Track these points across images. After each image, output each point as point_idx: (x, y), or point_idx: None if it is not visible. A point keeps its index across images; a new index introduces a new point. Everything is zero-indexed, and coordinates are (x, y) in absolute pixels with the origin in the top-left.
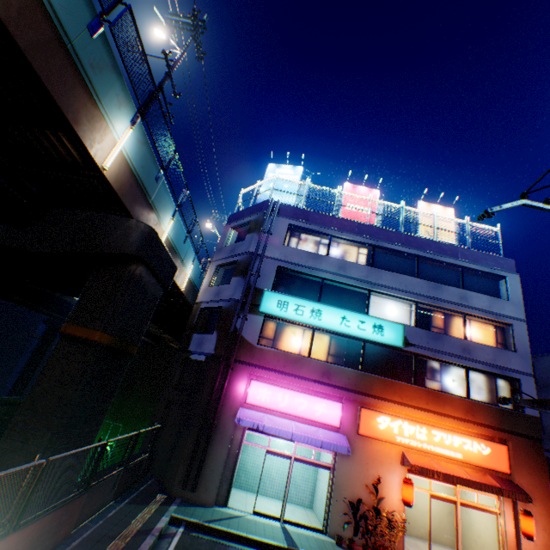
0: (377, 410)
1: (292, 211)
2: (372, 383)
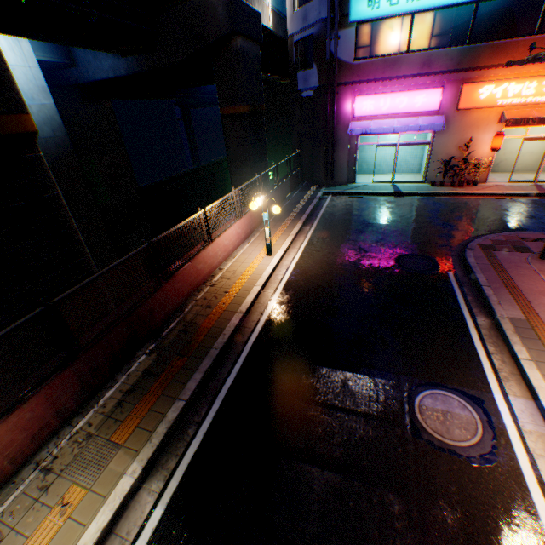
0: (480, 83)
1: None
2: (479, 56)
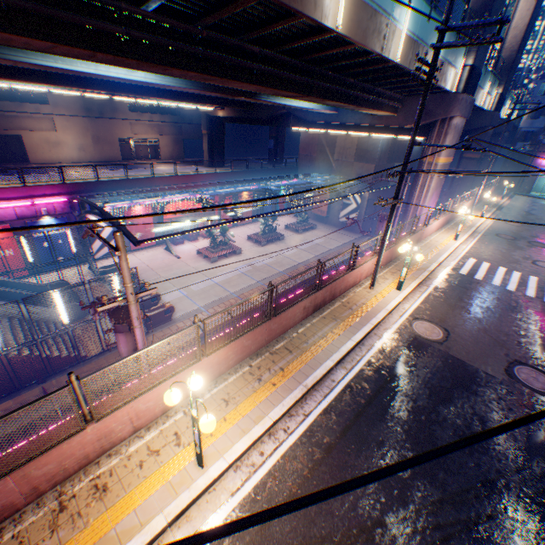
0: None
1: None
2: None
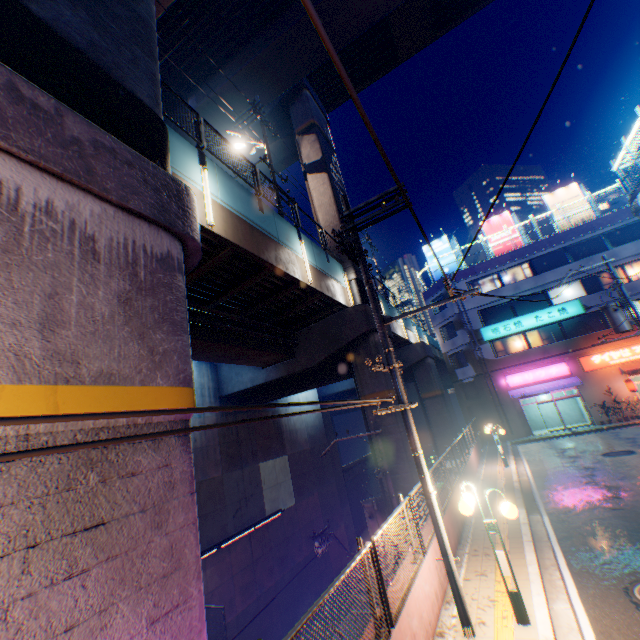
0: (588, 355)
1: (462, 274)
2: (576, 342)
